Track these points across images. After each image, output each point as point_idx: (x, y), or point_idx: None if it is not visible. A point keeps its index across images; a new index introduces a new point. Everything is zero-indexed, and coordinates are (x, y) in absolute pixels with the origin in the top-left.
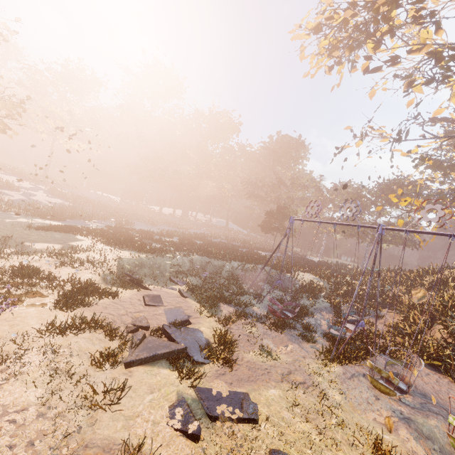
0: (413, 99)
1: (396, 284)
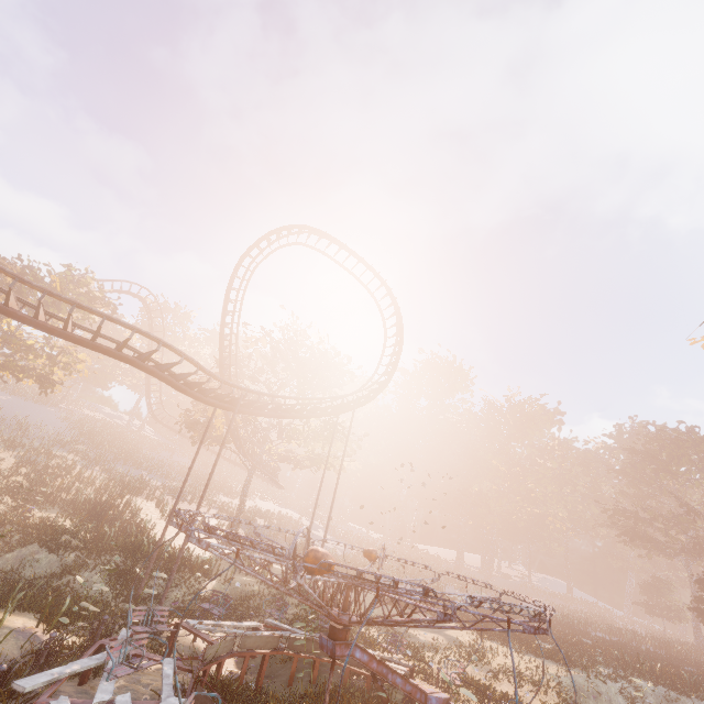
0: None
1: None
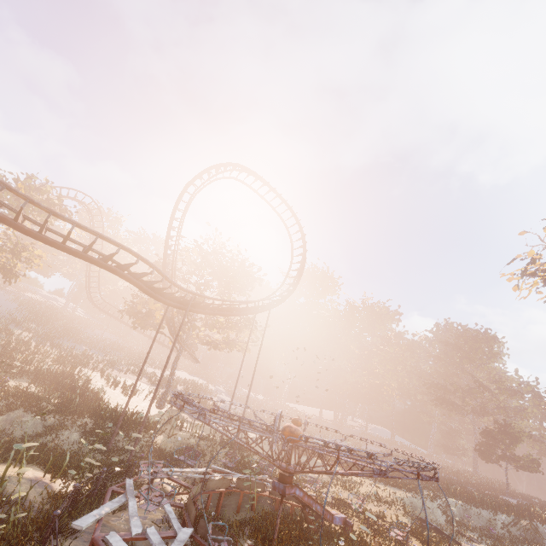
0: None
1: None
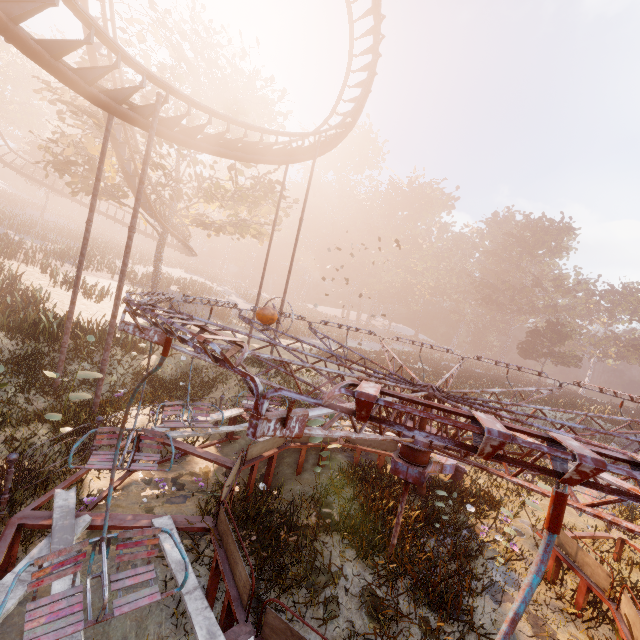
0: None
1: None
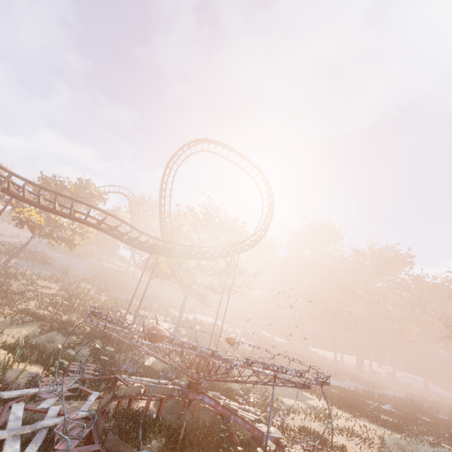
0: None
1: None
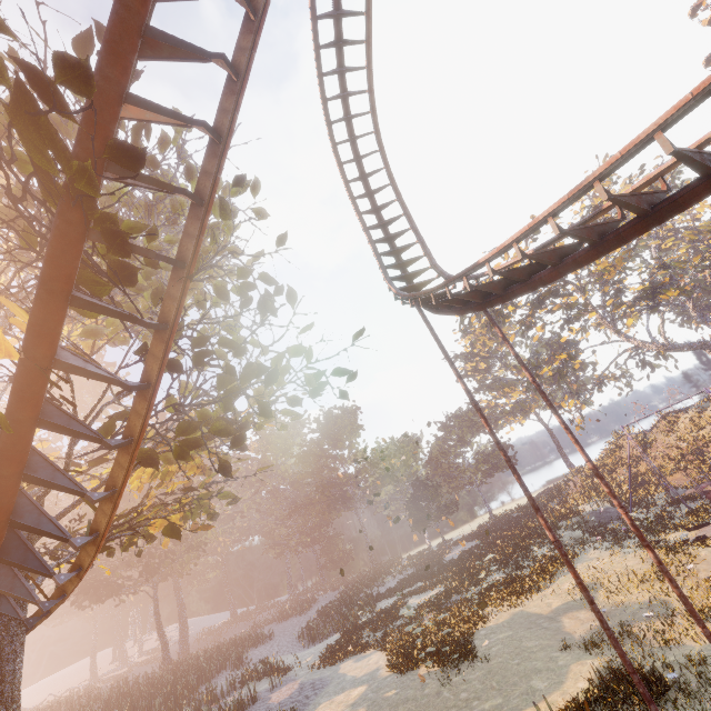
0: (537, 336)
1: (610, 472)
